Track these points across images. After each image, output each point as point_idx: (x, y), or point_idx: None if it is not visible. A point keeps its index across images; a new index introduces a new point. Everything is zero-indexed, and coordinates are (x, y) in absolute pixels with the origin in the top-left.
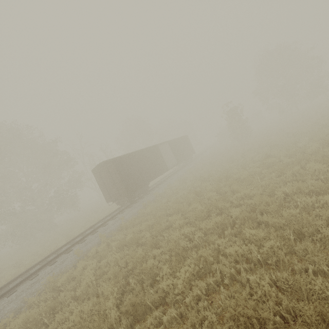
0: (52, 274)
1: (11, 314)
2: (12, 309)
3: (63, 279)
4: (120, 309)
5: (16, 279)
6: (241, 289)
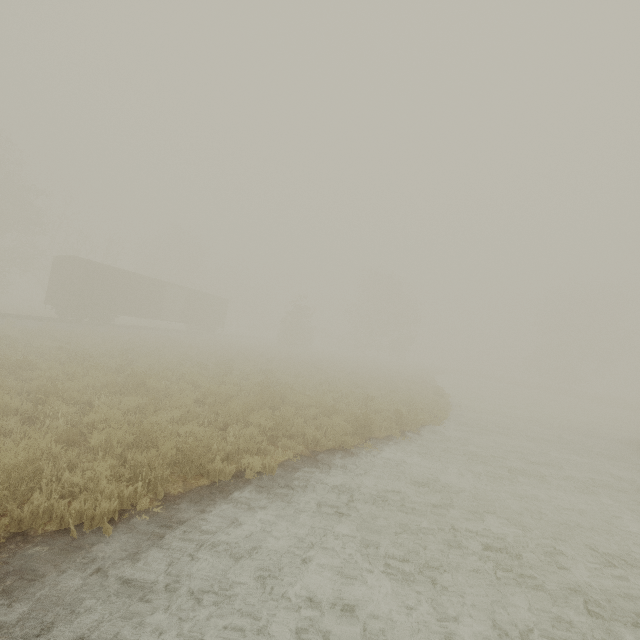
0: None
1: None
2: None
3: None
4: None
5: None
6: None
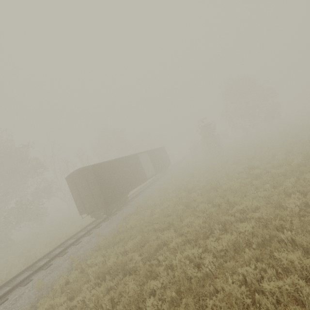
0: None
1: None
2: None
3: None
4: None
5: None
6: None
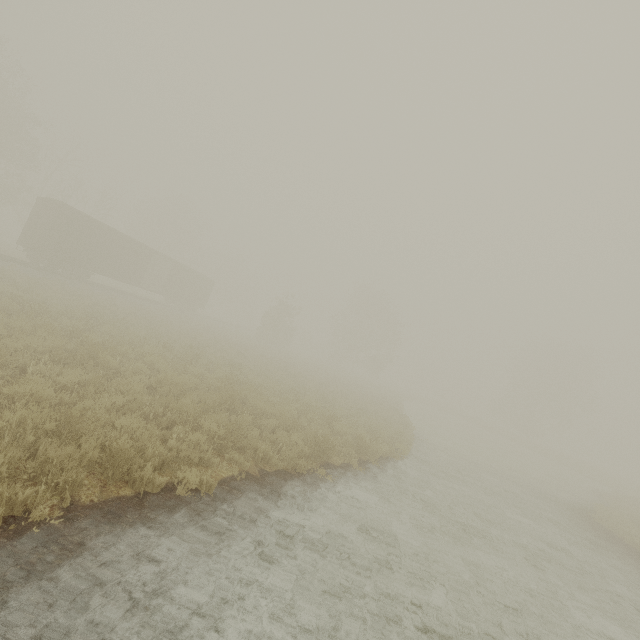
0: None
1: None
2: None
3: None
4: None
5: None
6: None
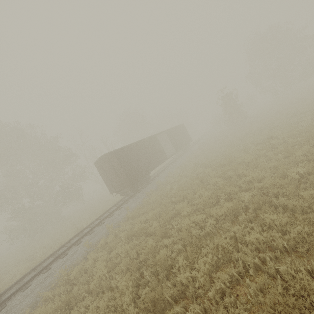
0: (64, 267)
1: (27, 310)
2: (27, 304)
3: (75, 272)
4: (138, 306)
5: (30, 273)
6: (271, 281)
